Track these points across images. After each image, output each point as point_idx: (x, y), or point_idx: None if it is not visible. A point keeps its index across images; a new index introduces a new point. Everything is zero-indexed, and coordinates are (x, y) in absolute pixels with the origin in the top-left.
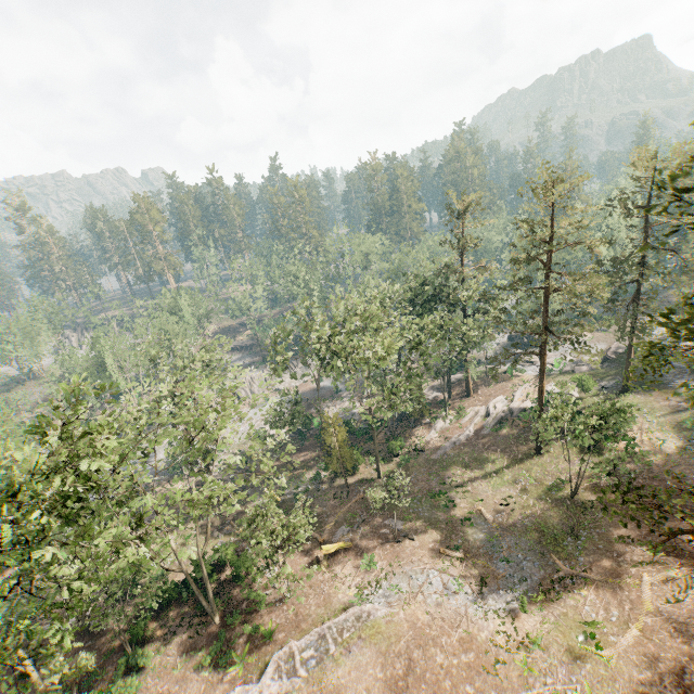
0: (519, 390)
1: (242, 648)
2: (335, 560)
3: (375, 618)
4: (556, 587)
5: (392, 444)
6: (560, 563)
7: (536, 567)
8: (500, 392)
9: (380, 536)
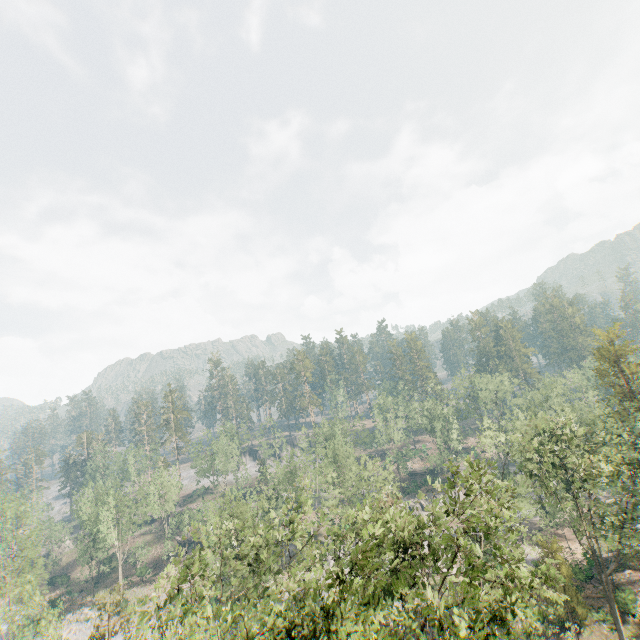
0: None
1: None
2: None
3: None
4: None
5: (618, 595)
6: None
7: None
8: None
9: None
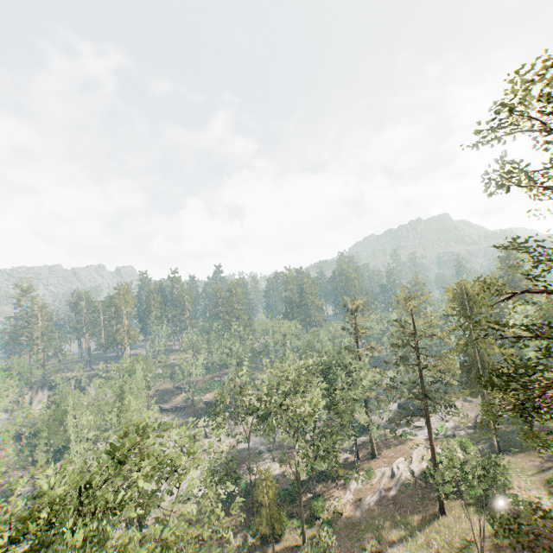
0: (415, 452)
1: None
2: None
3: None
4: None
5: (313, 504)
6: None
7: None
8: (399, 453)
9: None
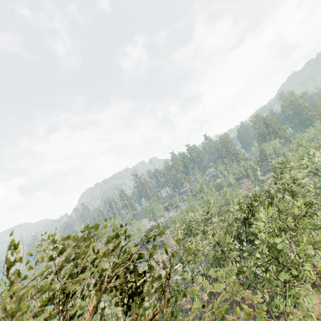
0: None
1: None
2: None
3: None
4: None
5: None
6: None
7: None
8: None
9: None
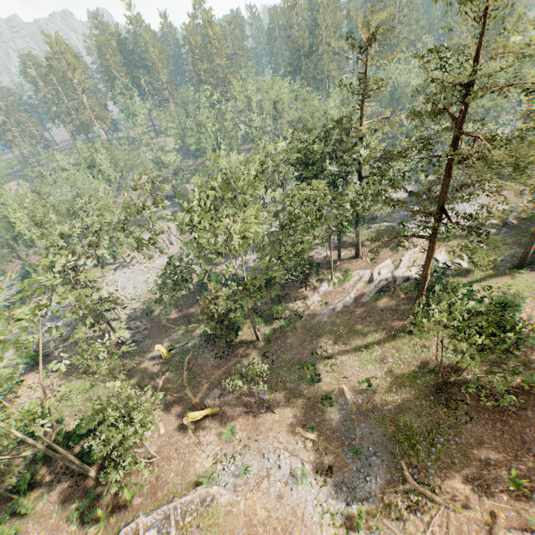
0: (408, 255)
1: (108, 505)
2: (202, 424)
3: (217, 504)
4: (399, 502)
5: (273, 308)
6: (408, 472)
7: (383, 468)
8: (388, 254)
9: (246, 403)
